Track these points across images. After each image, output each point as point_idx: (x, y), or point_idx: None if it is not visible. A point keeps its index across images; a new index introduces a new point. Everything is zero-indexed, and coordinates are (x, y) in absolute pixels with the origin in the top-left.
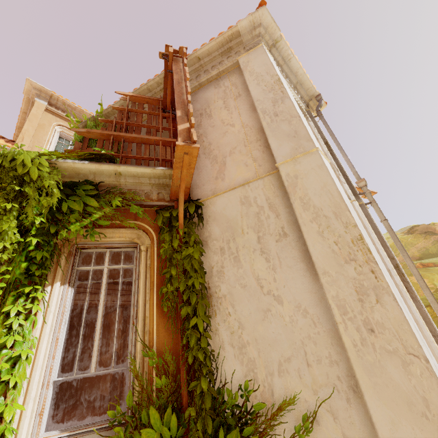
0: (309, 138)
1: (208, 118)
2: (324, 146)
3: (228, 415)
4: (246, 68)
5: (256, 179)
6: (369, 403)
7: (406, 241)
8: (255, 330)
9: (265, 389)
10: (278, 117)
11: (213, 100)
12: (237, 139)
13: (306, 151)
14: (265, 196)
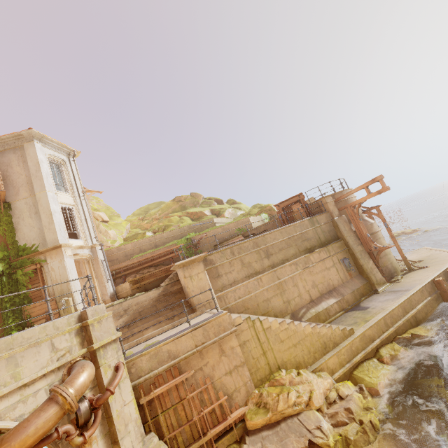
0: (45, 187)
1: (11, 168)
2: (71, 177)
3: (21, 250)
4: (27, 151)
5: (30, 197)
6: (47, 240)
7: (169, 205)
8: (28, 234)
9: (30, 244)
10: (37, 177)
11: (13, 160)
12: (24, 181)
13: (44, 191)
14: (32, 202)
